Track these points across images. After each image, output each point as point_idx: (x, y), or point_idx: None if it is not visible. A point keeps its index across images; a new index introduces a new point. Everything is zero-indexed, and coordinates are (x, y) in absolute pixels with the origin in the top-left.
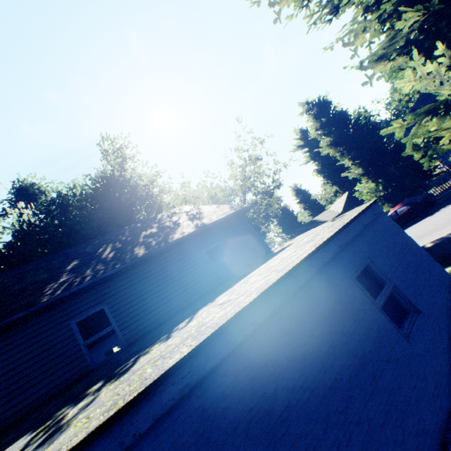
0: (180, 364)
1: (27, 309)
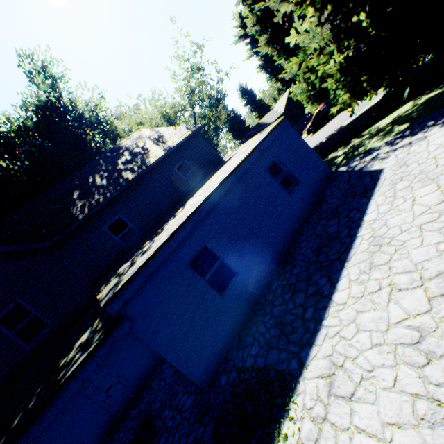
0: (191, 216)
1: (72, 224)
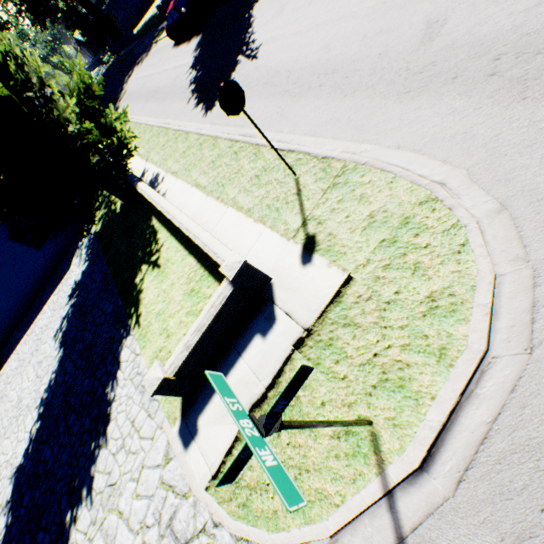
0: None
1: None
